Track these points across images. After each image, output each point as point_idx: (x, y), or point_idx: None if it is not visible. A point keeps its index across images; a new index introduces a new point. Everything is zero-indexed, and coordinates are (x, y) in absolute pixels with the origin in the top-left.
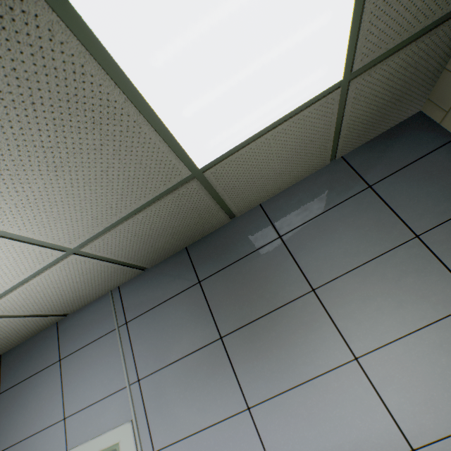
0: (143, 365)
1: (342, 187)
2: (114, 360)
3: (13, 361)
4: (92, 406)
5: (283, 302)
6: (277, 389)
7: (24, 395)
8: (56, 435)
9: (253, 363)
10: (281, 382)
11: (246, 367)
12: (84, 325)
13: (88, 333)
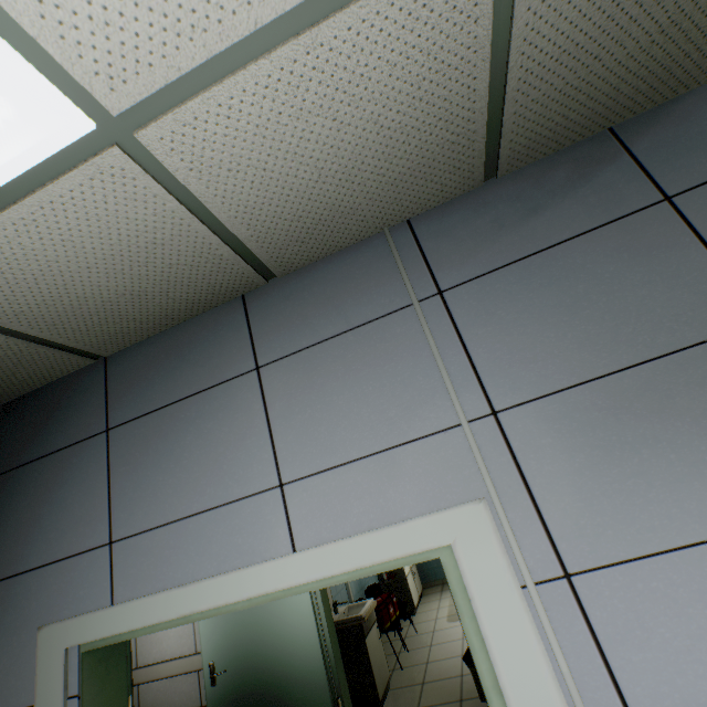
0: (504, 381)
1: None
2: (412, 370)
3: (137, 369)
4: (357, 463)
5: None
6: None
7: (168, 435)
8: (259, 519)
9: None
10: None
11: None
12: (318, 299)
13: (329, 316)
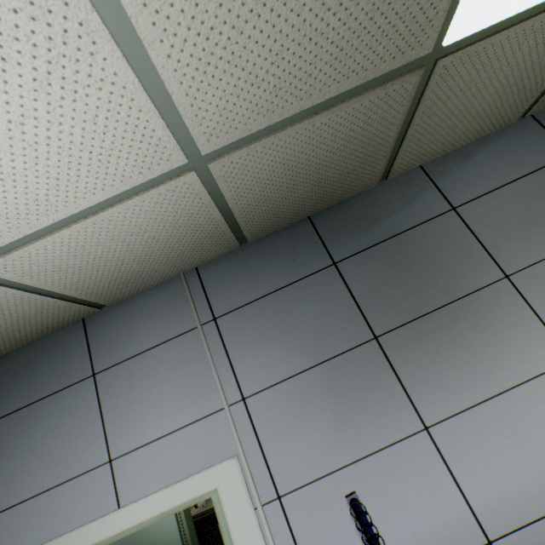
0: (249, 377)
1: (534, 152)
2: (197, 372)
3: None
4: (162, 439)
5: (465, 292)
6: (467, 401)
7: (25, 431)
8: (95, 487)
9: (427, 370)
10: (471, 393)
11: (417, 375)
12: (137, 322)
13: (145, 335)
